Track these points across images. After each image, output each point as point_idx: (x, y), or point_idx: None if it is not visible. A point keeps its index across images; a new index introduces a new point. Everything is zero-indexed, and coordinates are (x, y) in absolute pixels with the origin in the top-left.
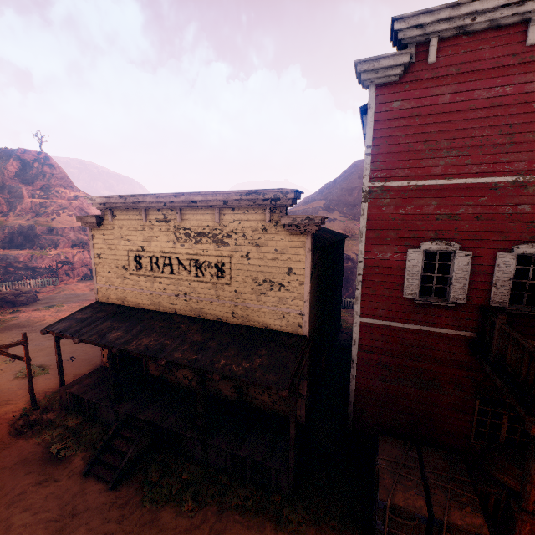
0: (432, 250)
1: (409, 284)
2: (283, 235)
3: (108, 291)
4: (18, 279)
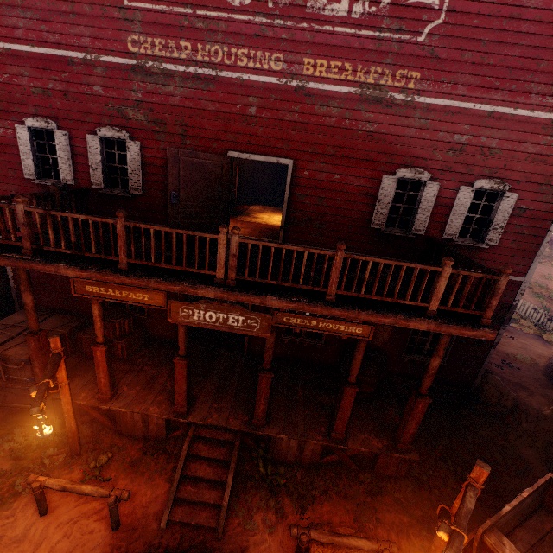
0: (39, 128)
1: (26, 164)
2: None
3: None
4: None
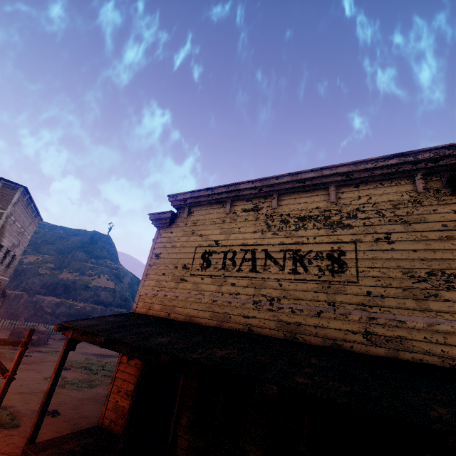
0: None
1: None
2: (454, 204)
3: (152, 298)
4: (40, 323)
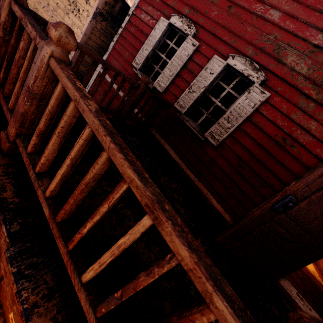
0: (177, 29)
1: (141, 53)
2: None
3: None
4: None
